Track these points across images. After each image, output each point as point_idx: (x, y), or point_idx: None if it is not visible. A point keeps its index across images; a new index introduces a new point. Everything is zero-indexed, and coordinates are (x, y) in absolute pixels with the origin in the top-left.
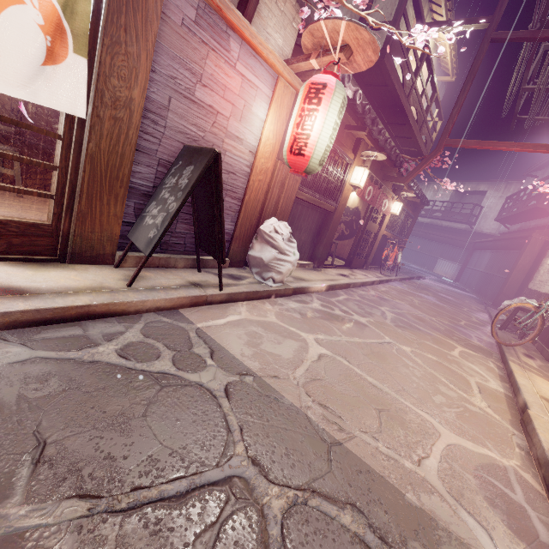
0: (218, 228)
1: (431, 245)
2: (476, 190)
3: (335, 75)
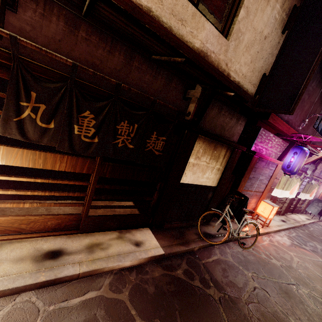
0: None
1: None
2: None
3: None
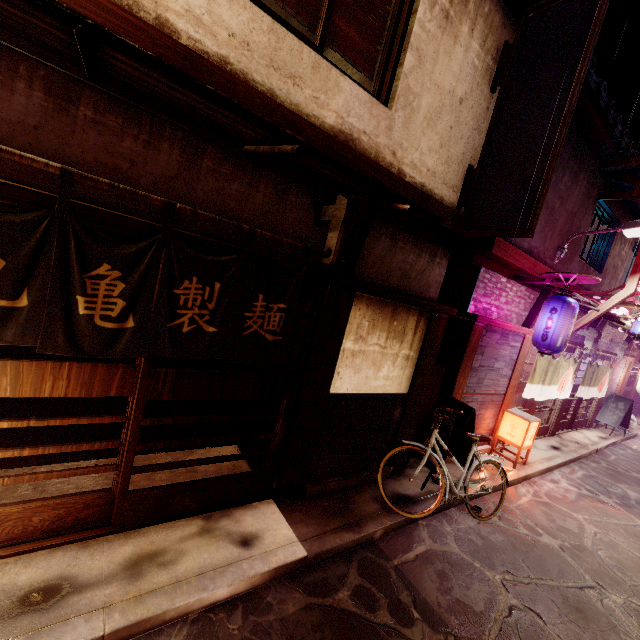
0: (628, 418)
1: None
2: None
3: None
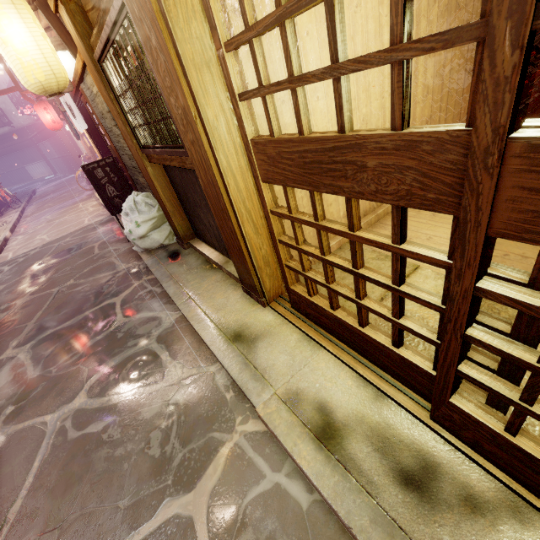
0: None
1: (5, 161)
2: None
3: None
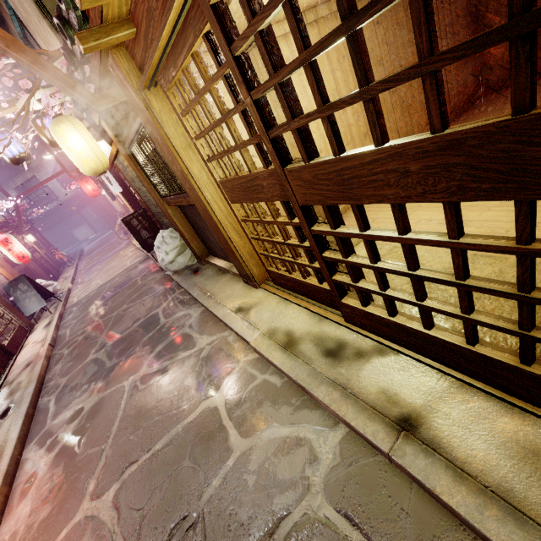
0: (43, 289)
1: (56, 230)
2: (27, 179)
3: (2, 234)
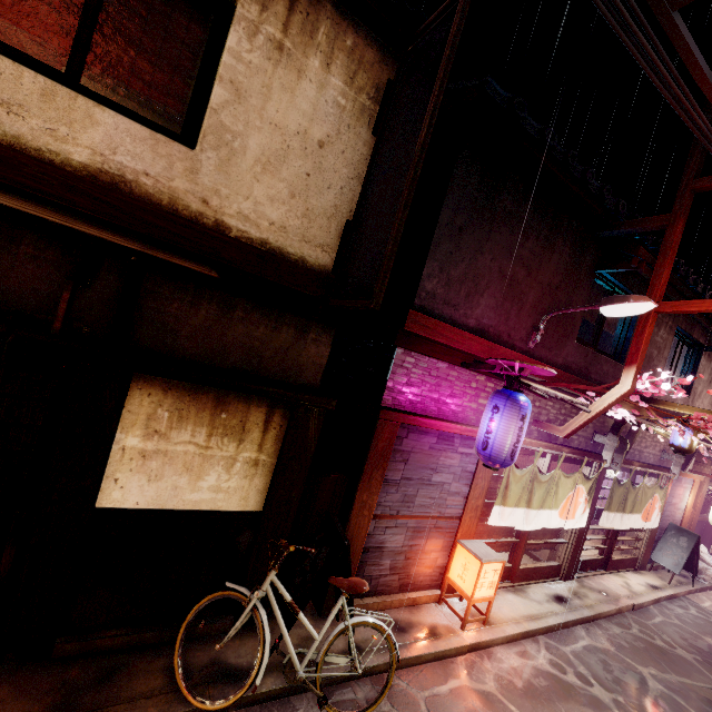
0: (695, 561)
1: None
2: None
3: None
